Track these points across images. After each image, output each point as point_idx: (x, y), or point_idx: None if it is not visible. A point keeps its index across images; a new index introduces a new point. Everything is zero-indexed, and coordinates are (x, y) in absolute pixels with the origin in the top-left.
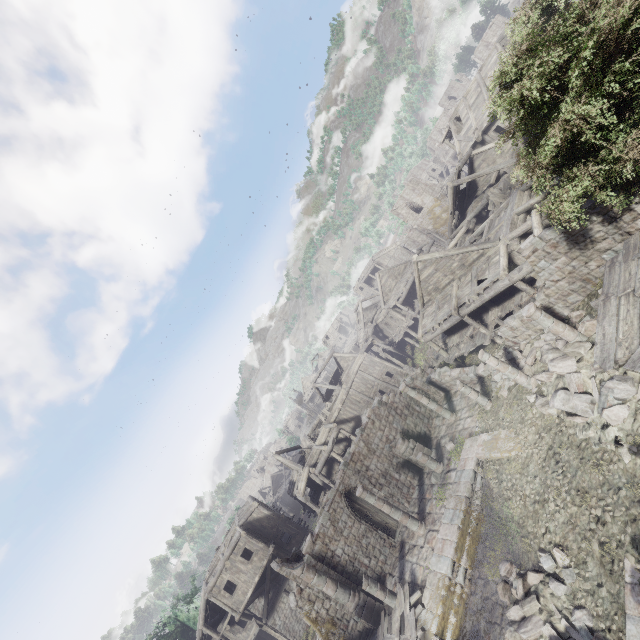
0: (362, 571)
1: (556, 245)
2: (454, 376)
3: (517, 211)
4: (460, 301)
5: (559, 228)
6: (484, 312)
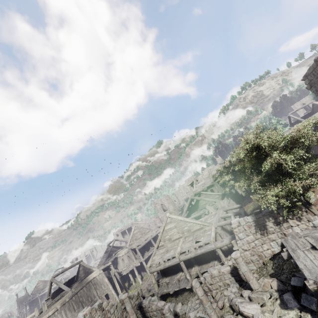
0: None
1: (250, 226)
2: (159, 306)
3: (221, 216)
4: (182, 250)
5: (254, 217)
6: (190, 267)
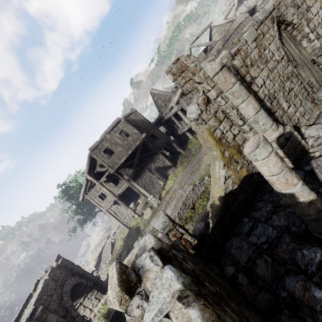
0: (278, 113)
1: None
2: None
3: None
4: None
5: None
6: None
